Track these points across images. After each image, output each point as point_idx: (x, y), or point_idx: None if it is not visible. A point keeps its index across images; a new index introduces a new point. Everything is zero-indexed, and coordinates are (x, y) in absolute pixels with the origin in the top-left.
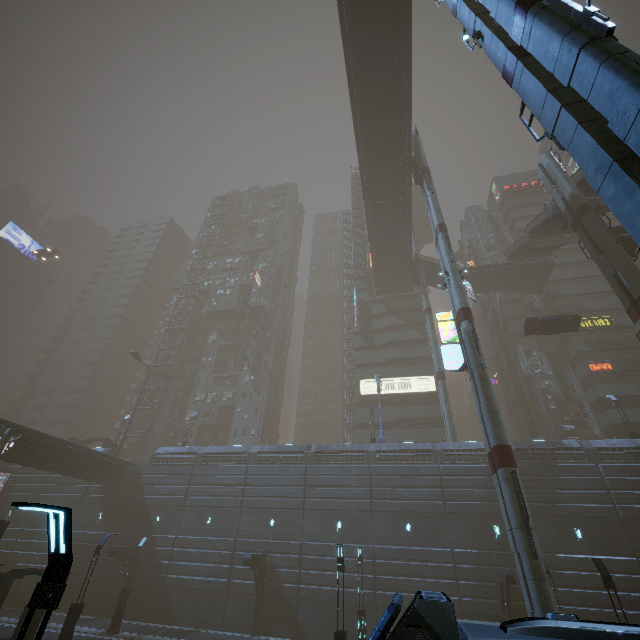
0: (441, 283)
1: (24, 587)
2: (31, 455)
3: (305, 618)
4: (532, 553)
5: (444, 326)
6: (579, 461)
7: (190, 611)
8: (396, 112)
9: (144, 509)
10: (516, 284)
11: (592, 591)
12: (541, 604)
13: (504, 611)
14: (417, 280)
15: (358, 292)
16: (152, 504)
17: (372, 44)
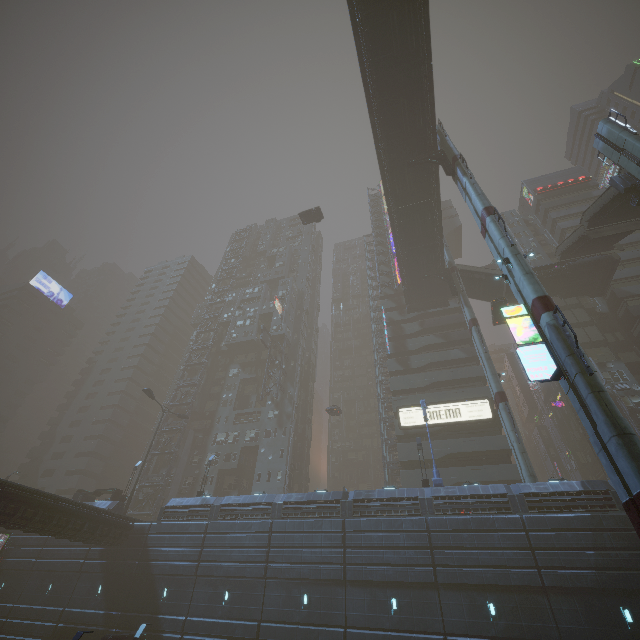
0: (481, 293)
1: None
2: (13, 515)
3: None
4: None
5: (516, 323)
6: None
7: None
8: (417, 101)
9: (150, 580)
10: (572, 287)
11: None
12: None
13: None
14: (455, 290)
15: (387, 312)
16: (159, 573)
17: (386, 27)
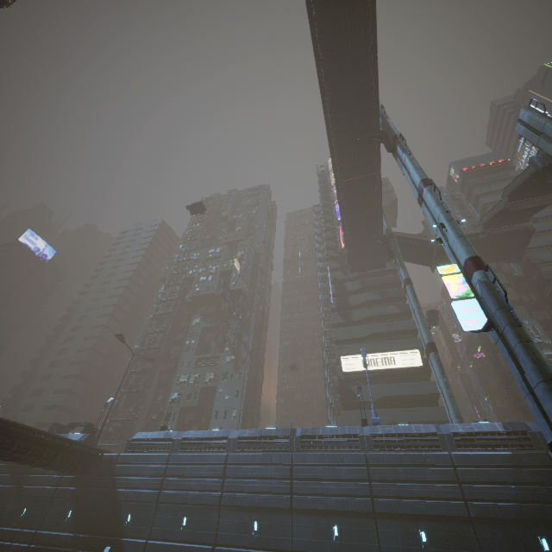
0: (414, 257)
1: None
2: None
3: None
4: None
5: (450, 280)
6: None
7: None
8: (363, 87)
9: (115, 505)
10: (493, 253)
11: None
12: None
13: None
14: (392, 253)
15: (331, 272)
16: (124, 499)
17: (338, 21)
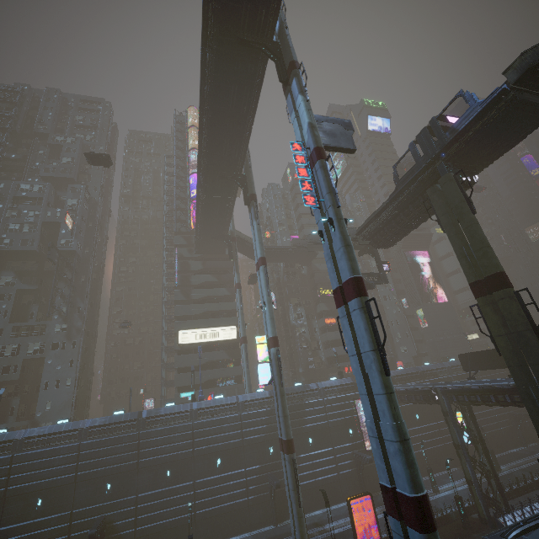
0: (247, 253)
1: None
2: None
3: None
4: (299, 504)
5: (260, 348)
6: (316, 397)
7: None
8: (237, 142)
9: None
10: (295, 260)
11: (313, 471)
12: (300, 530)
13: (271, 498)
14: (232, 255)
15: (178, 246)
16: None
17: (228, 91)
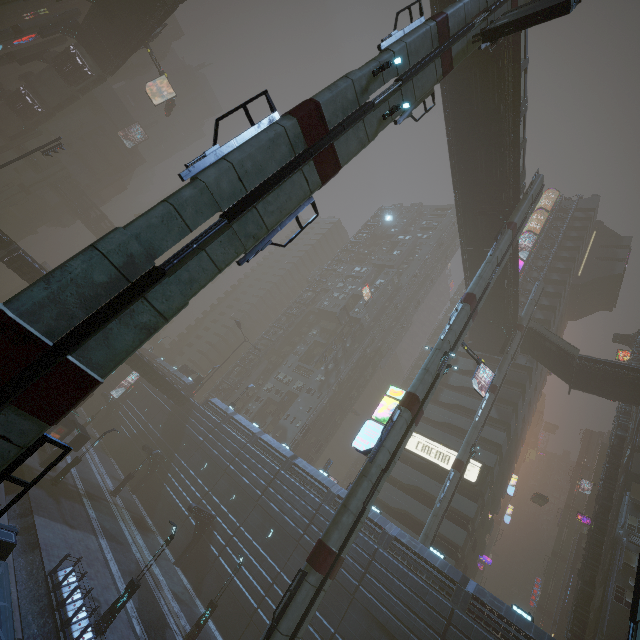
0: (551, 364)
1: (117, 441)
2: (131, 362)
3: (208, 582)
4: None
5: (387, 402)
6: None
7: (162, 518)
8: (496, 154)
9: (182, 434)
10: None
11: None
12: None
13: None
14: (505, 348)
15: None
16: (187, 433)
17: (468, 82)
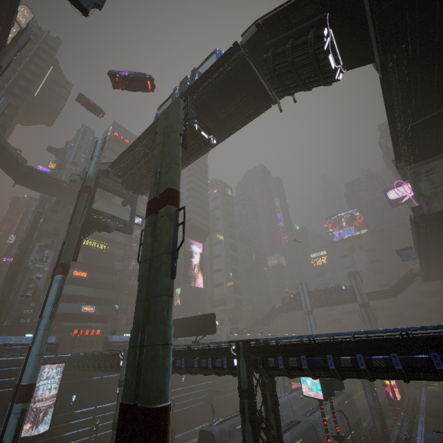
0: (4, 165)
1: None
2: None
3: None
4: None
5: None
6: None
7: None
8: None
9: None
10: (69, 199)
11: None
12: None
13: None
14: None
15: None
16: None
17: None
